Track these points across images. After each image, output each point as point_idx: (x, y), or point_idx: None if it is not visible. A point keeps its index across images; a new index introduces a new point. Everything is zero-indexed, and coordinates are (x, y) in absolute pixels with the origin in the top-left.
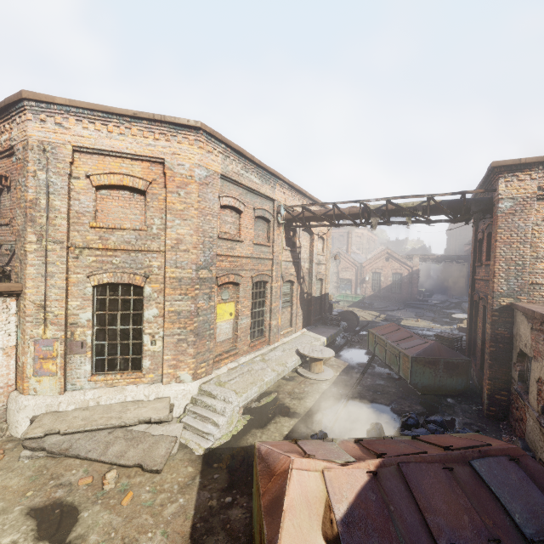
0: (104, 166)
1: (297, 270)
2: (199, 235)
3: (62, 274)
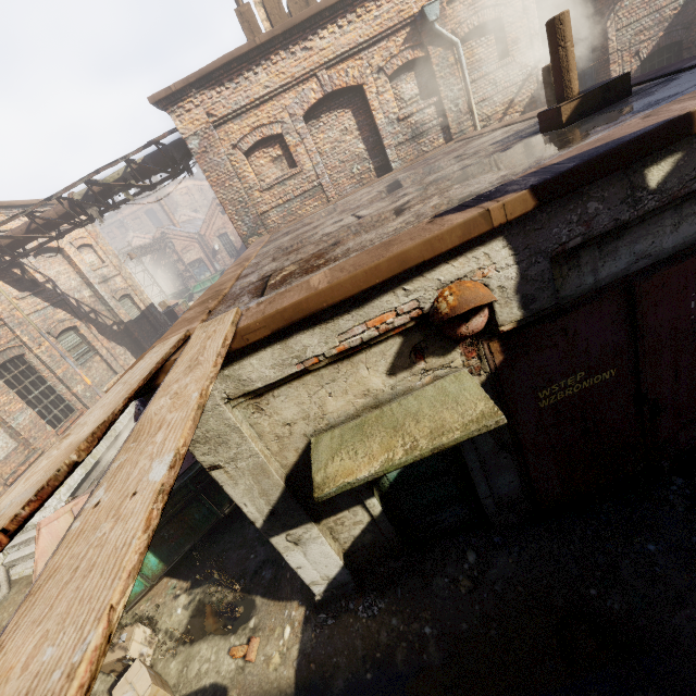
0: None
1: (70, 310)
2: None
3: None
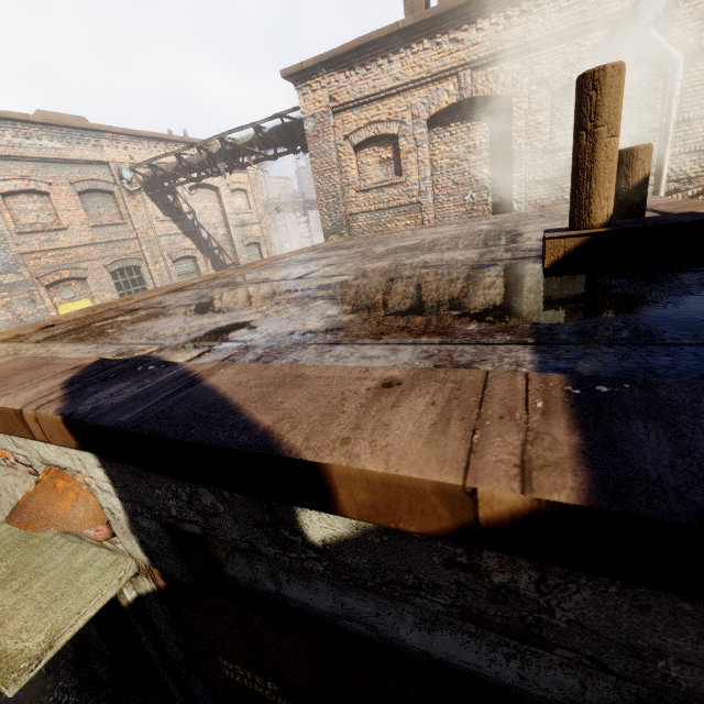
0: None
1: (197, 242)
2: None
3: None
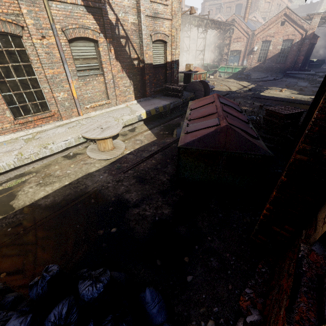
0: None
1: (101, 23)
2: None
3: None
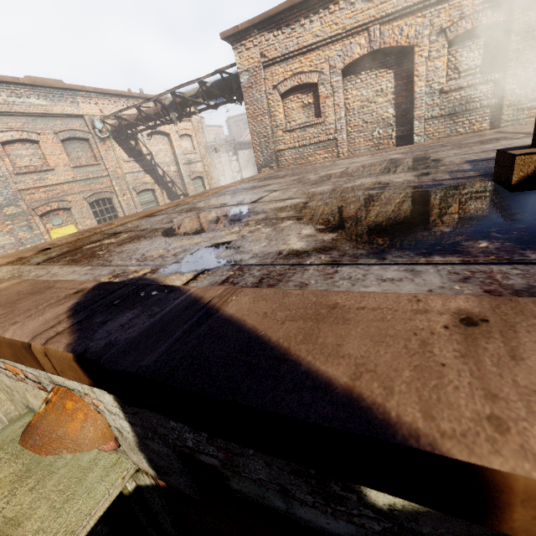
0: None
1: (155, 177)
2: None
3: None
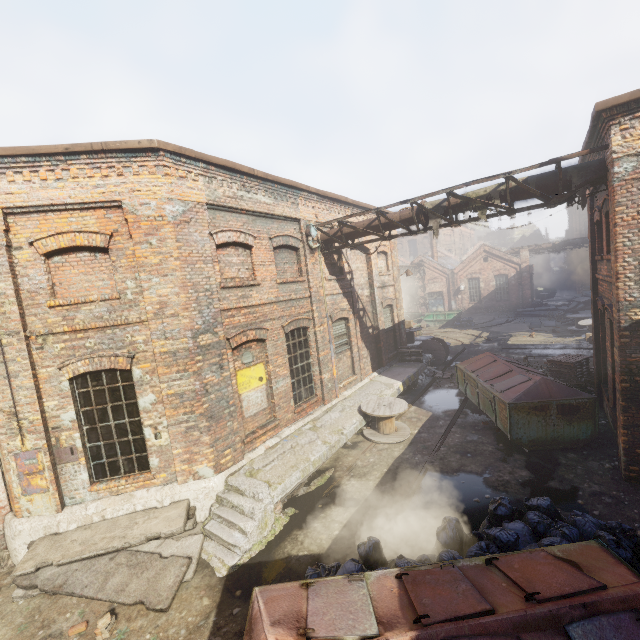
0: (48, 226)
1: (351, 302)
2: (188, 292)
3: (27, 372)
